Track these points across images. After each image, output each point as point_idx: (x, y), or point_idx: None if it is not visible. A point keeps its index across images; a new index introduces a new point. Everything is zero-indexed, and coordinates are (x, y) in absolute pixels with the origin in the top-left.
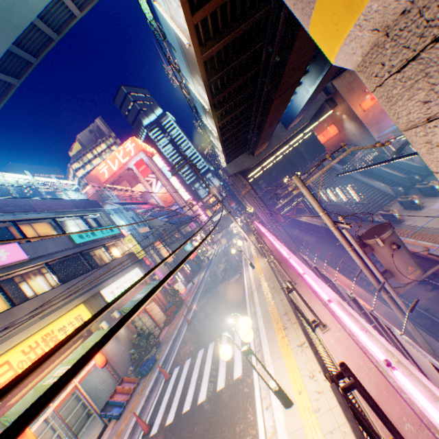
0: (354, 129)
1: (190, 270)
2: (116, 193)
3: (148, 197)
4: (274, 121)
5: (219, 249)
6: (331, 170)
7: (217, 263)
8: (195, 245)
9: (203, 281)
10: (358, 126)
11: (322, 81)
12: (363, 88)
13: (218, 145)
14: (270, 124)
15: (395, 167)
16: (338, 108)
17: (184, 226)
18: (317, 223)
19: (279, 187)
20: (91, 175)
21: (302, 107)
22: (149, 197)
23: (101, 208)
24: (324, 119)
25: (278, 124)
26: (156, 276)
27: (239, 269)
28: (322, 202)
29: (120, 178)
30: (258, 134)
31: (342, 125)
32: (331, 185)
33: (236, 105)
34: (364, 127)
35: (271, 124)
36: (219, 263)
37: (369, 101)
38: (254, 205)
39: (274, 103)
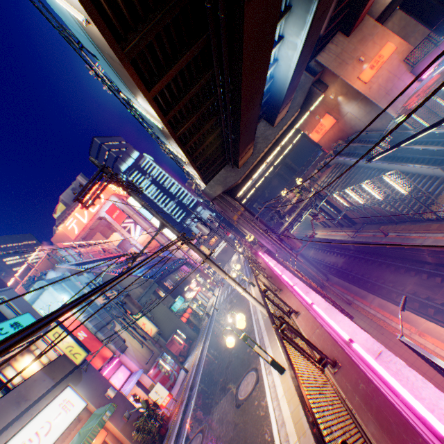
0: (358, 111)
1: (184, 340)
2: (79, 251)
3: (128, 246)
4: (255, 94)
5: (221, 296)
6: (341, 166)
7: (218, 324)
8: (188, 297)
9: (199, 368)
10: (362, 104)
11: (316, 19)
12: (357, 58)
13: (180, 154)
14: (250, 98)
15: (429, 142)
16: (330, 89)
17: (172, 275)
18: (340, 237)
19: (277, 204)
20: (58, 234)
21: (290, 79)
22: (129, 245)
23: (5, 288)
24: (313, 110)
25: (261, 121)
26: (108, 392)
27: (251, 354)
28: (340, 209)
29: (91, 230)
30: (236, 122)
31: (339, 110)
32: (348, 184)
33: (177, 51)
34: (371, 103)
35: (252, 99)
36: (220, 327)
37: (368, 71)
38: (253, 231)
39: (246, 16)
